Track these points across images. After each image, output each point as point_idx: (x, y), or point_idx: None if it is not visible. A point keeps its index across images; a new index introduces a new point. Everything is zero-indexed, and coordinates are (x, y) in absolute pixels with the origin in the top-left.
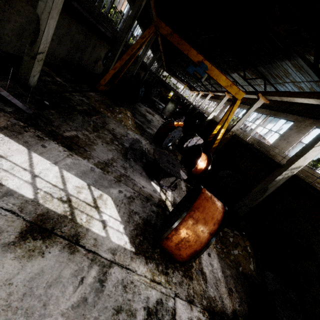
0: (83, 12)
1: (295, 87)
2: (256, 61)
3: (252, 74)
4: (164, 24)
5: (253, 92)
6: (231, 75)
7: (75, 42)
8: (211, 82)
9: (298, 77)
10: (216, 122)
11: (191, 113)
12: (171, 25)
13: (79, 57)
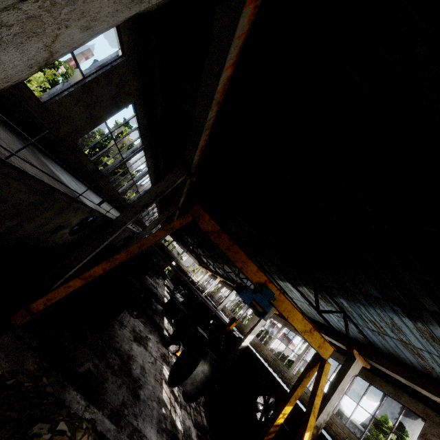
0: (33, 183)
1: (406, 348)
2: (336, 291)
3: (319, 297)
4: (208, 217)
5: (331, 332)
6: (277, 280)
7: (11, 204)
8: (237, 271)
9: (421, 344)
10: (259, 359)
11: (200, 302)
12: (200, 202)
13: (12, 227)
